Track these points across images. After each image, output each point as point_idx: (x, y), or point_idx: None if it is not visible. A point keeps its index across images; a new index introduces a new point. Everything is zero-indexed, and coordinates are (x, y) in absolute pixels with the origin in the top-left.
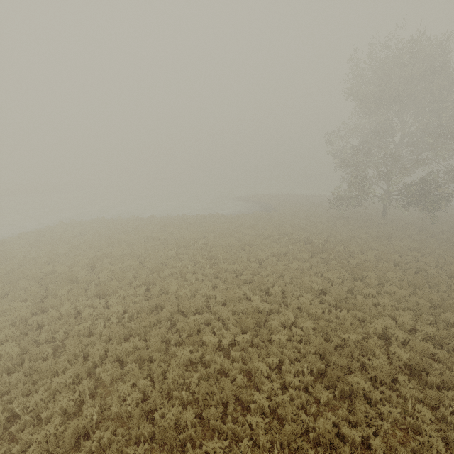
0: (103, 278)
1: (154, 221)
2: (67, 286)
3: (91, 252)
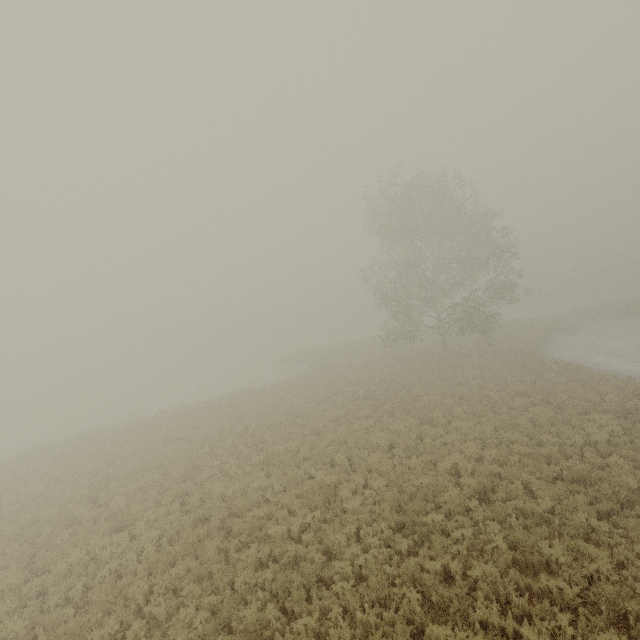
0: (116, 506)
1: (166, 417)
2: (67, 530)
3: (87, 480)
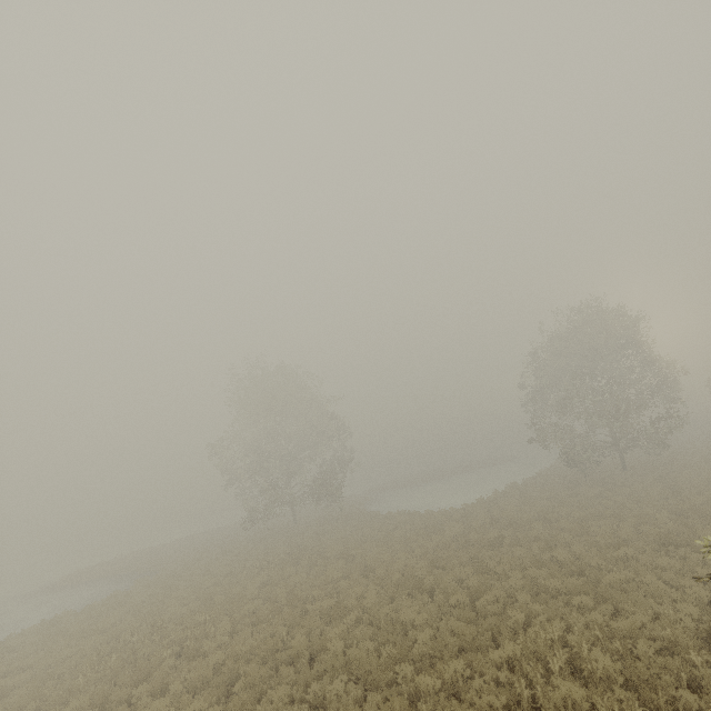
0: None
1: None
2: None
3: None
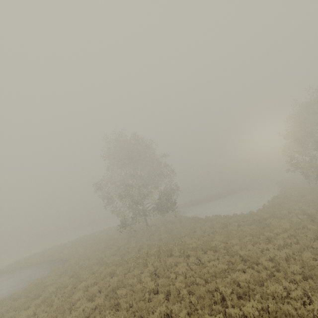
0: None
1: None
2: None
3: None
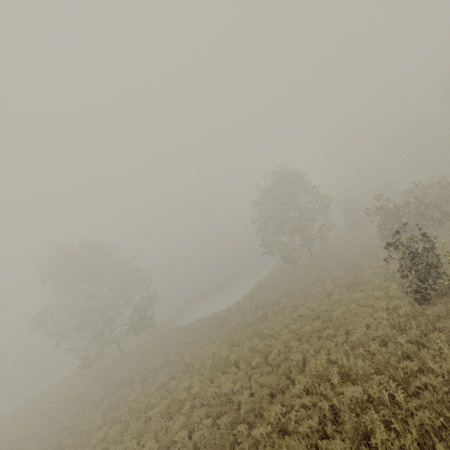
0: None
1: None
2: None
3: None
